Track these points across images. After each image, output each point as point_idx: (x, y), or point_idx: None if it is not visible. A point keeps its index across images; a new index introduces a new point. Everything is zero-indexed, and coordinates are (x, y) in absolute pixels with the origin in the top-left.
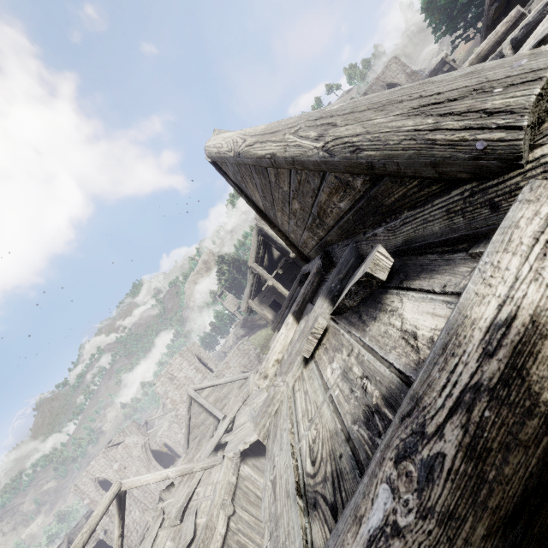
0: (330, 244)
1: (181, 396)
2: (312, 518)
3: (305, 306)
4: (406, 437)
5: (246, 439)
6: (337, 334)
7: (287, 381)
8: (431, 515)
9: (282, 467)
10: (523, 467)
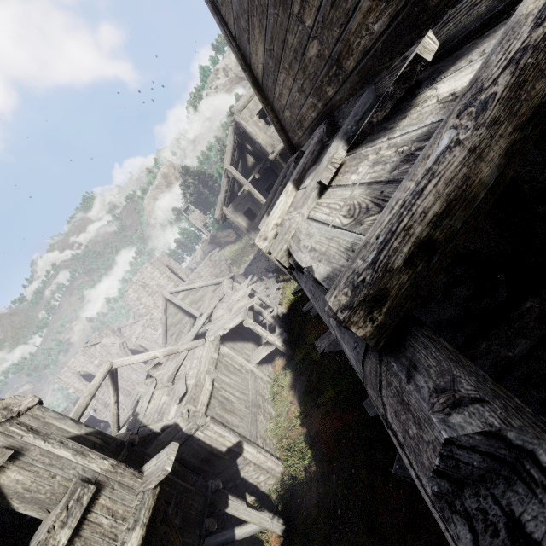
0: (335, 108)
1: (155, 302)
2: (361, 229)
3: (304, 175)
4: (467, 100)
5: (225, 326)
6: (358, 156)
7: (302, 212)
8: (483, 125)
9: (318, 238)
10: (542, 90)
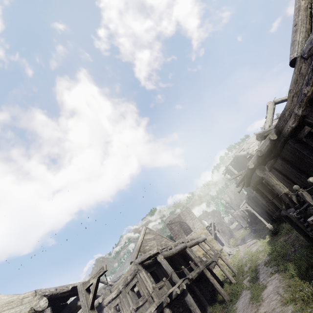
0: None
1: (235, 197)
2: None
3: None
4: None
5: None
6: None
7: None
8: None
9: None
10: None
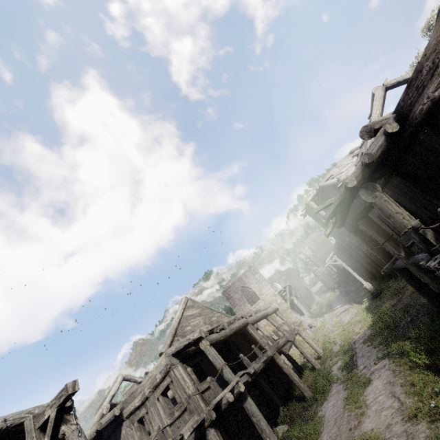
0: None
1: (318, 249)
2: None
3: None
4: None
5: None
6: None
7: None
8: None
9: None
10: None
